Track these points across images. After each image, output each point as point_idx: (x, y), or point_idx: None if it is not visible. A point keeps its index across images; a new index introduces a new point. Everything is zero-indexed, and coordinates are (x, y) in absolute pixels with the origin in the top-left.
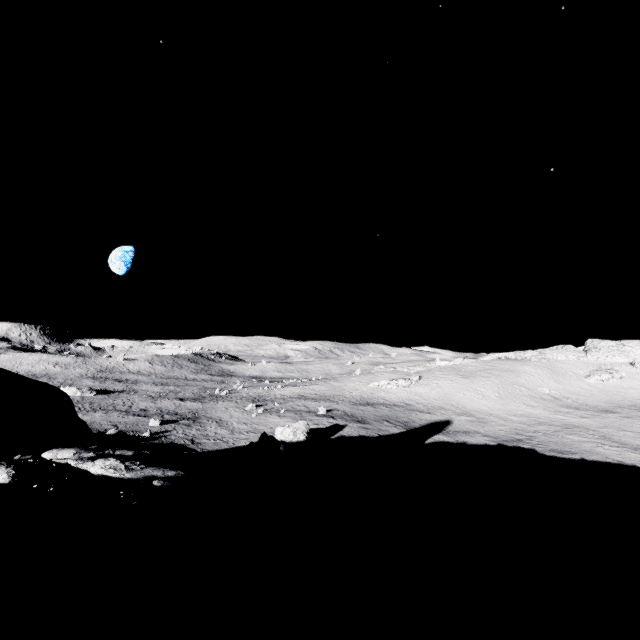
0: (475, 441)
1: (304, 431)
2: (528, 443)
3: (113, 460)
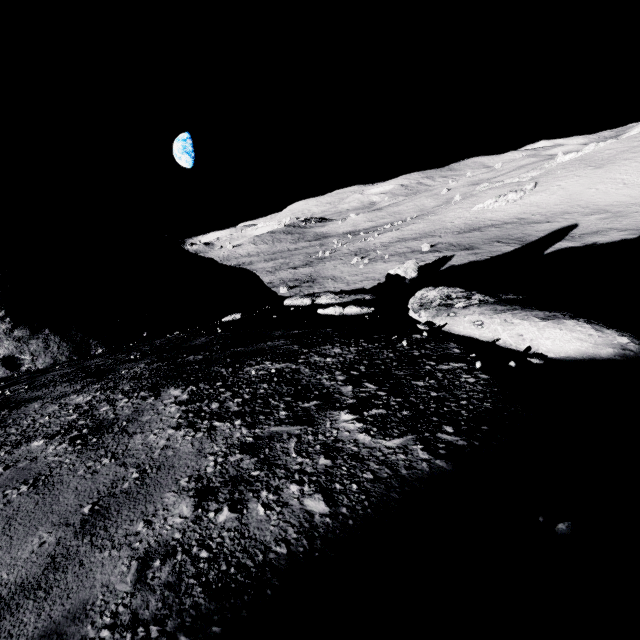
0: (608, 239)
1: (414, 269)
2: None
3: (330, 295)
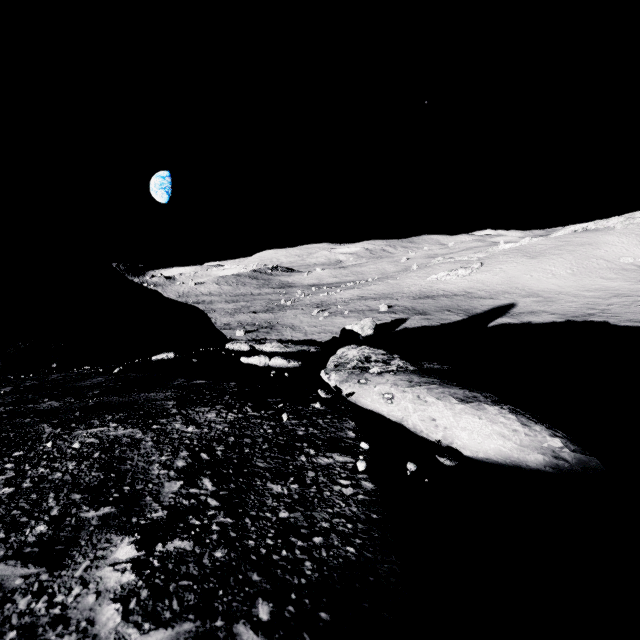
0: (541, 320)
1: (370, 327)
2: (600, 316)
3: (275, 343)
